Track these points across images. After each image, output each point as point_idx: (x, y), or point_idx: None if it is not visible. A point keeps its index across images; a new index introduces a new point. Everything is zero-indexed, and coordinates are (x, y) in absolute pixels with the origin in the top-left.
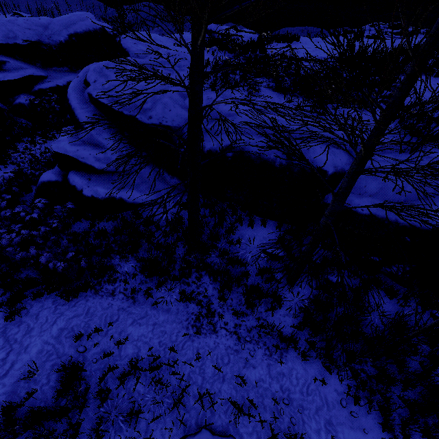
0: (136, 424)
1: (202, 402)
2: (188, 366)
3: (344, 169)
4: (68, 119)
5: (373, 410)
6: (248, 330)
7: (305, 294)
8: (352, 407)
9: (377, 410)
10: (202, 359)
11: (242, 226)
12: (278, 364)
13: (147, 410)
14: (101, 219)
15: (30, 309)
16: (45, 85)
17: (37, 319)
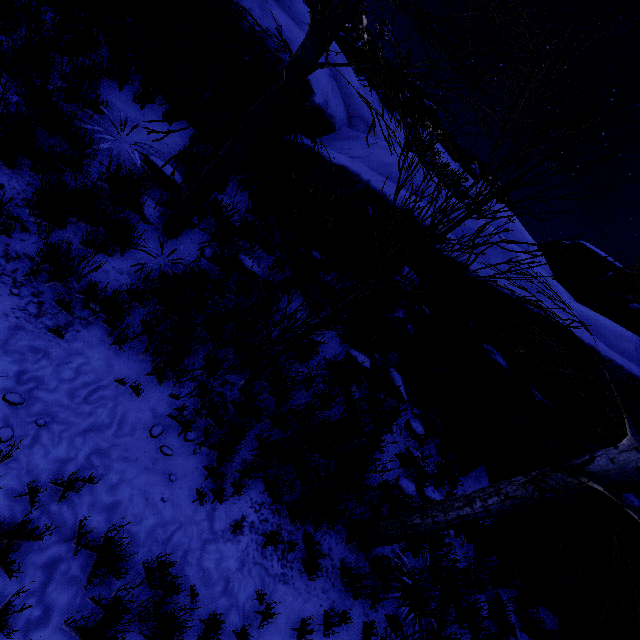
0: None
1: None
2: None
3: (335, 122)
4: None
5: (206, 449)
6: (7, 256)
7: (186, 261)
8: (171, 439)
9: (212, 448)
10: None
11: (122, 94)
12: (47, 336)
13: None
14: None
15: None
16: None
17: None
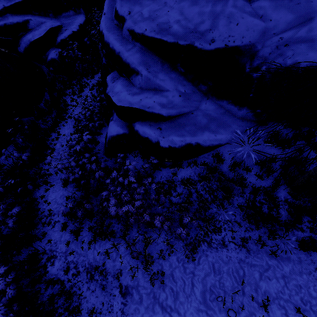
0: None
1: None
2: None
3: None
4: (104, 64)
5: None
6: None
7: None
8: None
9: None
10: None
11: None
12: None
13: None
14: (180, 166)
15: (162, 269)
16: (64, 34)
17: (175, 282)
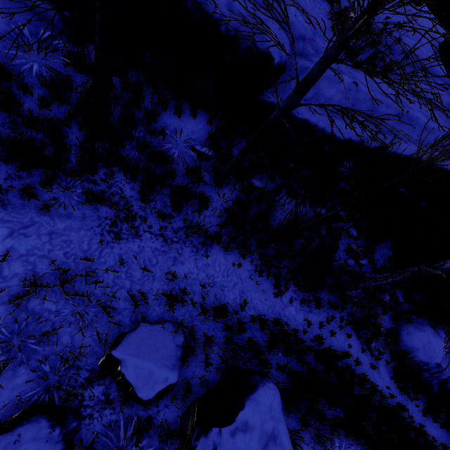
0: (56, 341)
1: (135, 302)
2: (111, 273)
3: (286, 63)
4: None
5: (270, 278)
6: (175, 232)
7: (229, 196)
8: (257, 278)
9: (273, 277)
10: (126, 264)
11: (166, 112)
12: (204, 258)
13: (67, 324)
14: None
15: None
16: None
17: None
